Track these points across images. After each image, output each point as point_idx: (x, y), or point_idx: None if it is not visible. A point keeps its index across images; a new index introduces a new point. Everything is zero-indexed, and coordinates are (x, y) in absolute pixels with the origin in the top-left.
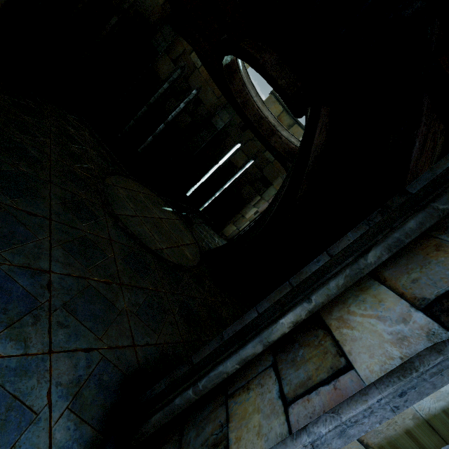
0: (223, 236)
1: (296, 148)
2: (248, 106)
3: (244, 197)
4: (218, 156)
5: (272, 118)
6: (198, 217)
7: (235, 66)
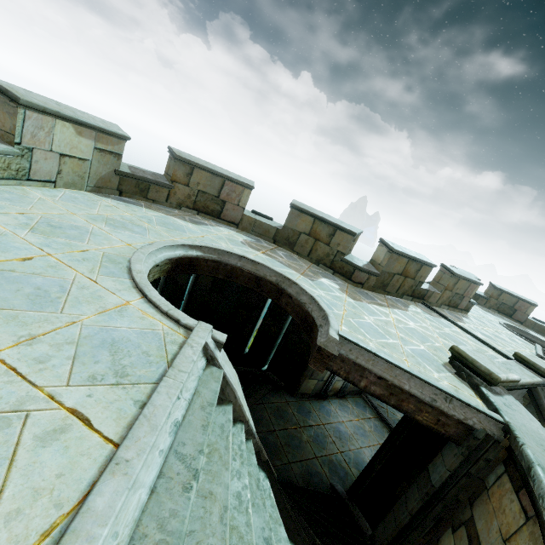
0: (304, 395)
1: (309, 313)
2: (236, 275)
3: (308, 343)
4: (260, 301)
5: (272, 273)
6: (257, 389)
7: (186, 258)
